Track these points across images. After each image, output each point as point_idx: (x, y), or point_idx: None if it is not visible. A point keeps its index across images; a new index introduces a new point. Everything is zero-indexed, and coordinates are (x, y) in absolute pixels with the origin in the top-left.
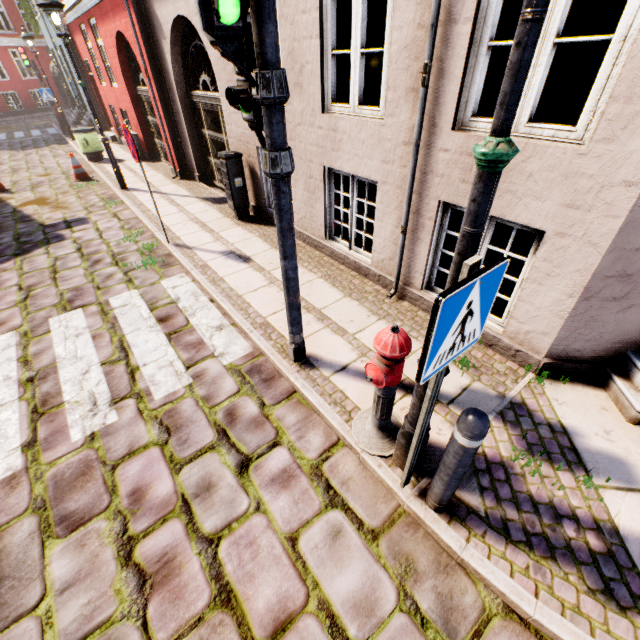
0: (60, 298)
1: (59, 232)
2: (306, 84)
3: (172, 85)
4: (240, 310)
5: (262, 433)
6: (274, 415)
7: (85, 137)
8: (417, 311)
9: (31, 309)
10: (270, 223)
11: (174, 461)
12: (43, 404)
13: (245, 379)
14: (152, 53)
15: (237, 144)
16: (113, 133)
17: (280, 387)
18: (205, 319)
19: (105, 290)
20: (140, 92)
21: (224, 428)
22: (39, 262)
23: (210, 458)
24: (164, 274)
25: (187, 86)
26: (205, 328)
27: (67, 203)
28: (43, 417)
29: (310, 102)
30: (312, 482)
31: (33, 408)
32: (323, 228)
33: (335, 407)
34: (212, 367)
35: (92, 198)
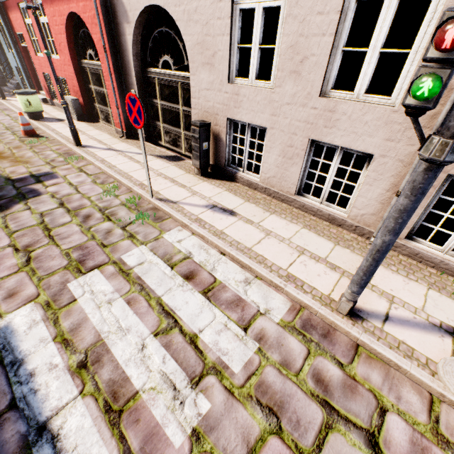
0: (67, 259)
1: (31, 186)
2: (306, 72)
3: (129, 61)
4: (259, 263)
5: (362, 399)
6: (358, 375)
7: (28, 98)
8: (398, 256)
9: (40, 273)
10: (229, 179)
11: (303, 453)
12: (114, 398)
13: (306, 336)
14: (111, 33)
15: (202, 114)
16: (43, 96)
17: (342, 342)
18: (228, 273)
19: (112, 247)
20: (85, 64)
21: (324, 399)
22: (24, 219)
23: (336, 441)
24: (161, 228)
25: (142, 63)
26: (234, 283)
27: (25, 157)
28: (123, 417)
29: (307, 87)
30: (446, 452)
31: (104, 405)
32: (295, 186)
33: (411, 361)
34: (267, 326)
35: (49, 153)
